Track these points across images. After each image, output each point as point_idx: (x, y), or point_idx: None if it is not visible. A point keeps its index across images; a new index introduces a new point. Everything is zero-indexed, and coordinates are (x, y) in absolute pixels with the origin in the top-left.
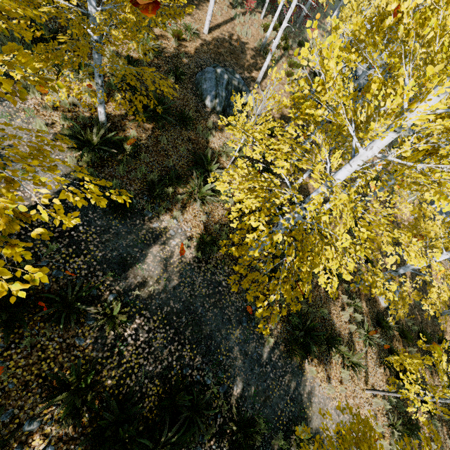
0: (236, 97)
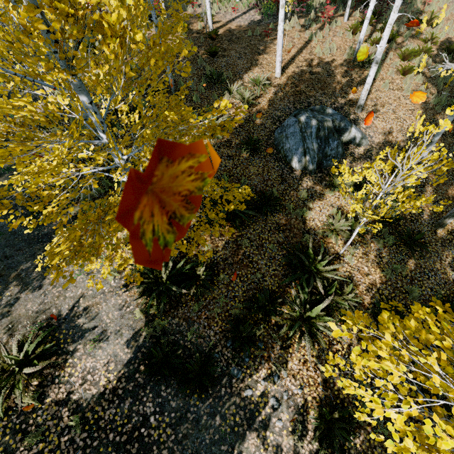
0: (340, 167)
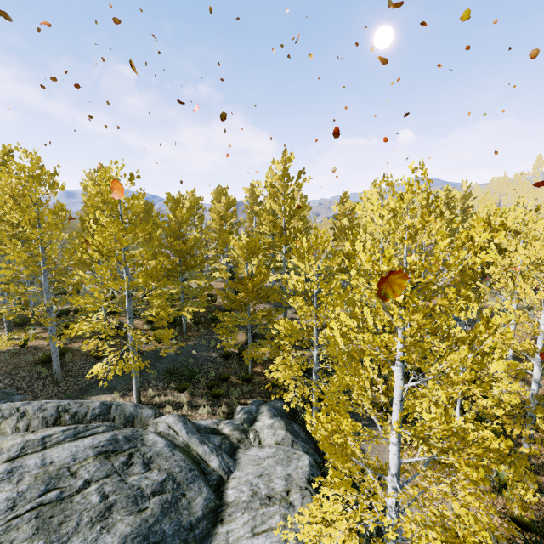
0: None
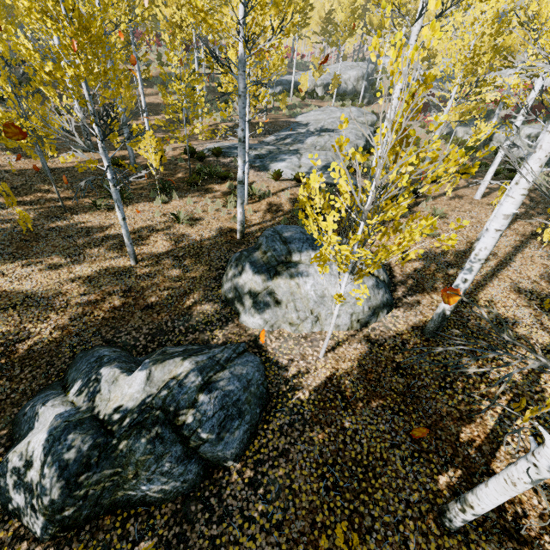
0: None
